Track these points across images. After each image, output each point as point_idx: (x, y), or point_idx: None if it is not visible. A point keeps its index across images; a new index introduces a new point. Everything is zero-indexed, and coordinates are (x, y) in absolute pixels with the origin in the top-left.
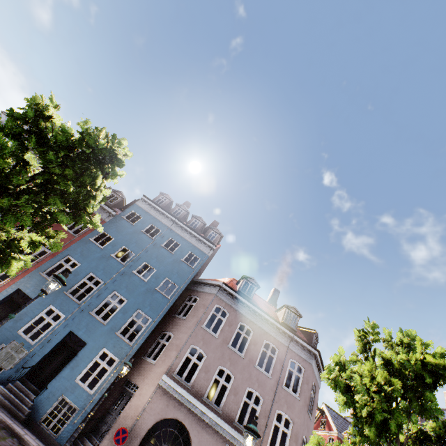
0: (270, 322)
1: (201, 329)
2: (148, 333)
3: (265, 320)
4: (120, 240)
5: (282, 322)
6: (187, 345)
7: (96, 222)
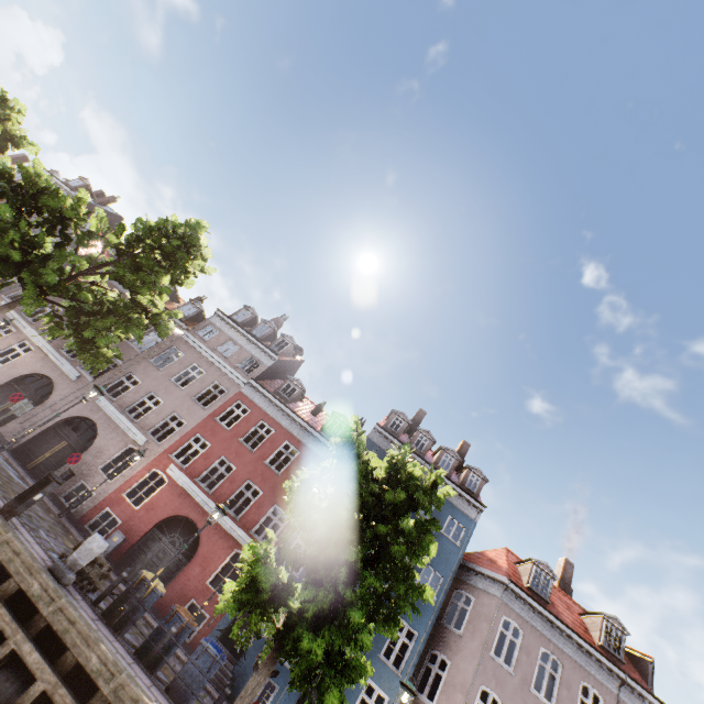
0: (585, 649)
1: (490, 659)
2: (417, 657)
3: (576, 644)
4: None
5: (600, 645)
6: (475, 685)
7: (428, 598)
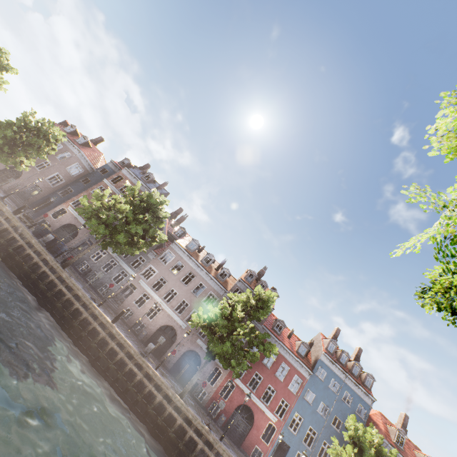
0: None
1: None
2: None
3: None
4: (319, 396)
5: None
6: None
7: None
